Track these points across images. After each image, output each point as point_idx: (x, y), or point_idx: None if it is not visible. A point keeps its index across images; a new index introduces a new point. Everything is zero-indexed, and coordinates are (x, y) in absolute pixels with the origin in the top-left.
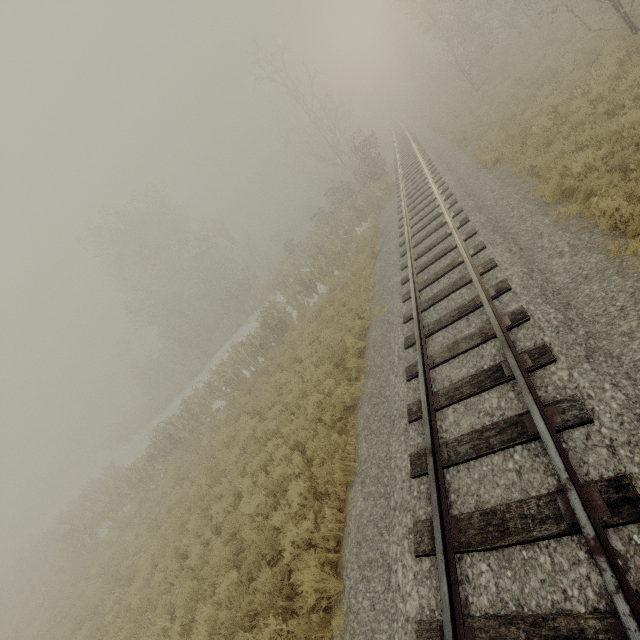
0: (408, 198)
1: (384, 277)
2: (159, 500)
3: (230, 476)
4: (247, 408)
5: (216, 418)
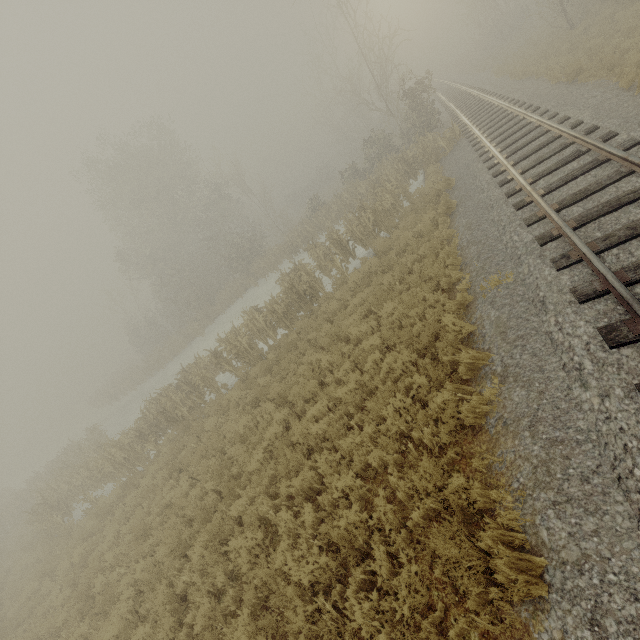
0: (497, 143)
1: (485, 237)
2: (148, 493)
3: (251, 490)
4: (272, 394)
5: (225, 398)
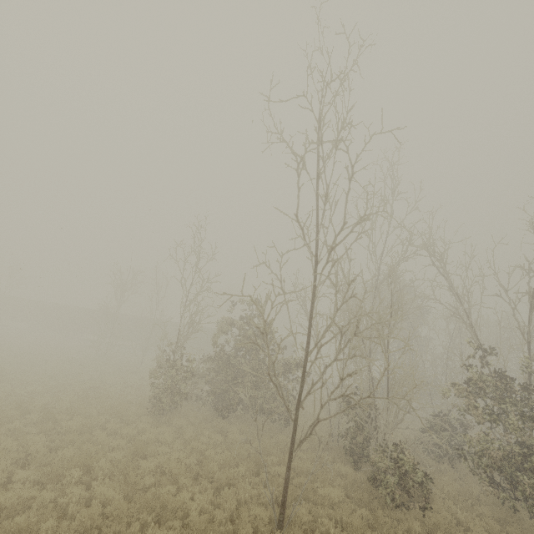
0: None
1: None
2: None
3: None
4: None
5: None
